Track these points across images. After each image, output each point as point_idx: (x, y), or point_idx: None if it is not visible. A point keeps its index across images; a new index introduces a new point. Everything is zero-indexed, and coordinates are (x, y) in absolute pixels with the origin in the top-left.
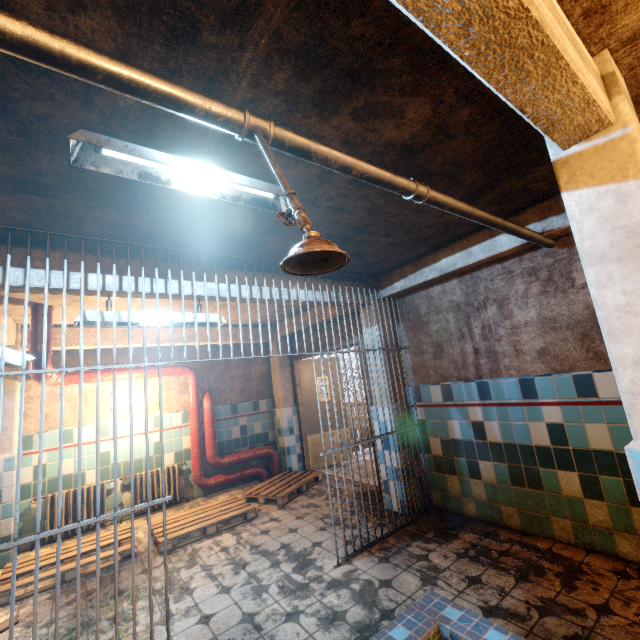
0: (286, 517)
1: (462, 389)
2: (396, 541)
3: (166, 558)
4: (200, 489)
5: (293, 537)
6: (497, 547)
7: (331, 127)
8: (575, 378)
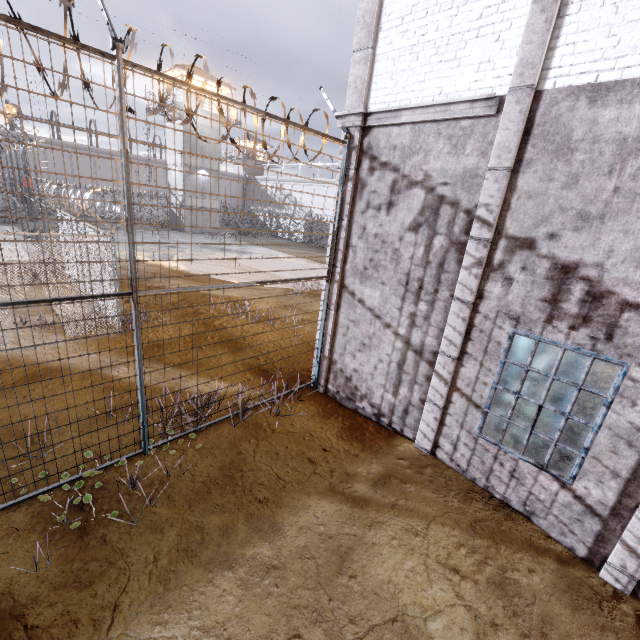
0: None
1: None
2: None
3: None
4: None
5: None
6: None
7: None
8: None
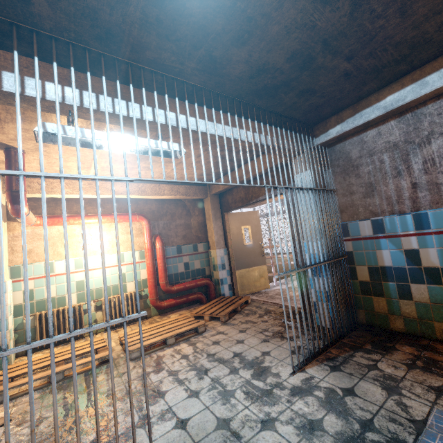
0: (230, 331)
1: (395, 222)
2: (338, 352)
3: (144, 372)
4: (156, 310)
5: (242, 347)
6: (442, 358)
7: None
8: None
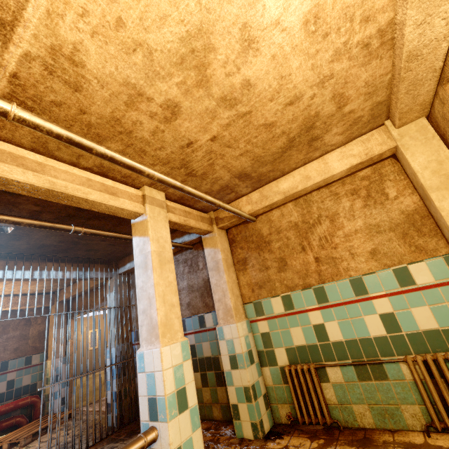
0: None
1: None
2: (96, 448)
3: None
4: None
5: None
6: None
7: (23, 199)
8: (199, 317)
